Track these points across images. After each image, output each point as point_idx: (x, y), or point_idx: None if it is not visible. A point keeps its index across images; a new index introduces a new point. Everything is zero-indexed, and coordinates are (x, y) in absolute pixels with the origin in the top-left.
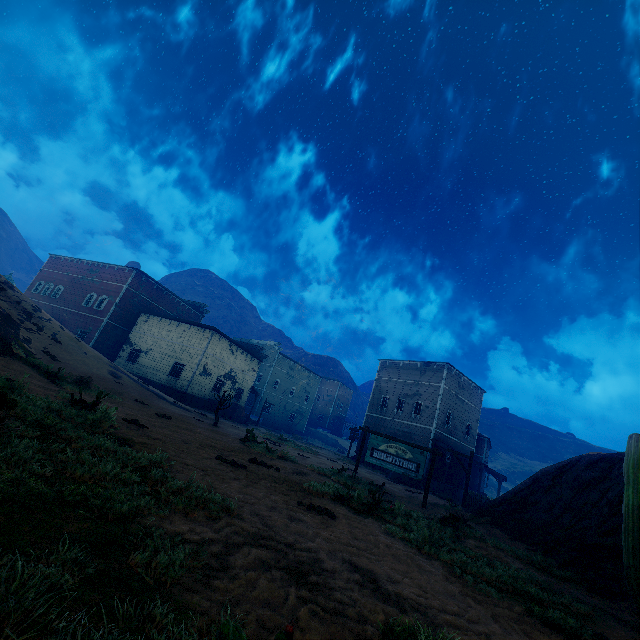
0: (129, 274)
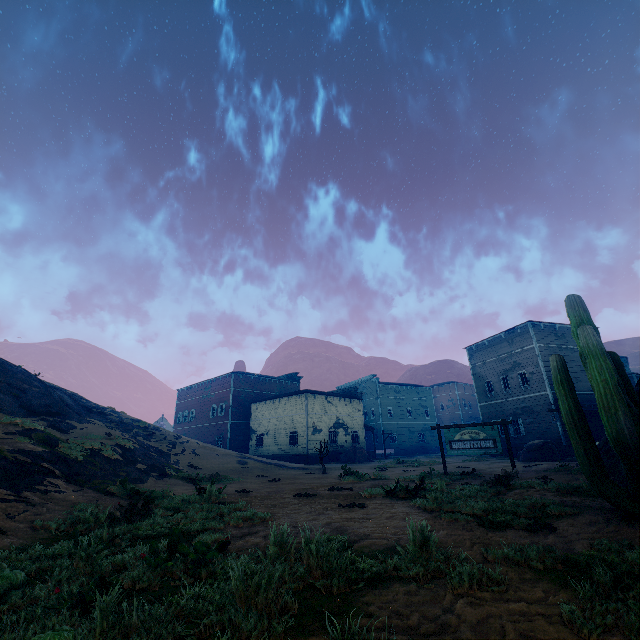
0: (230, 378)
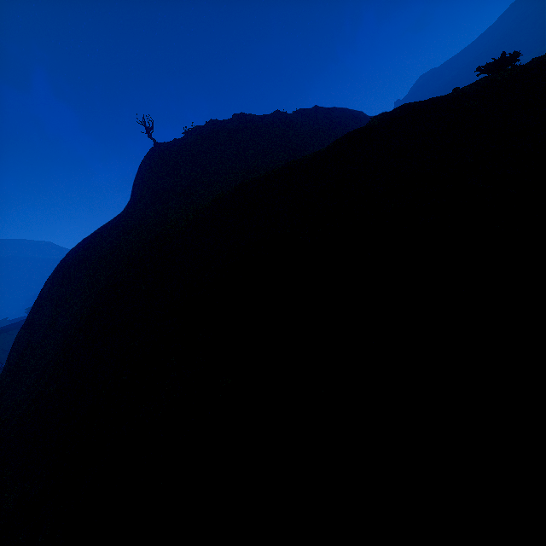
0: None
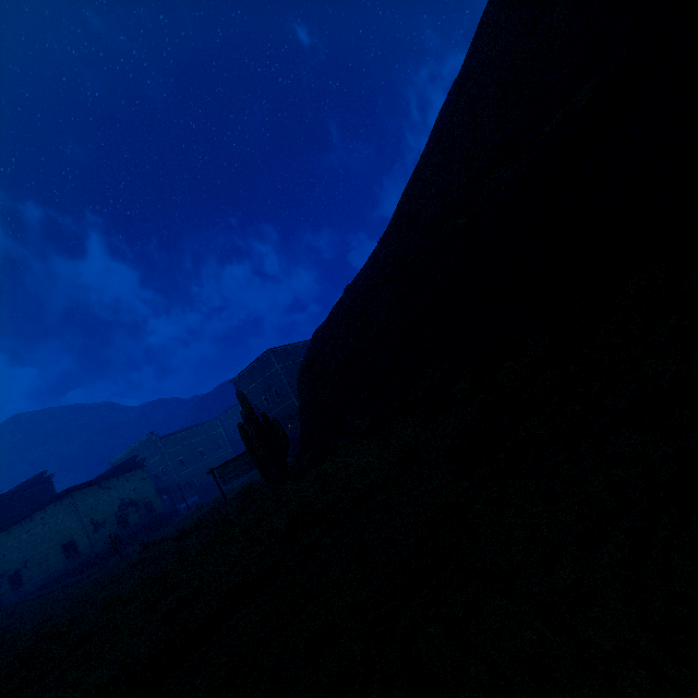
0: None
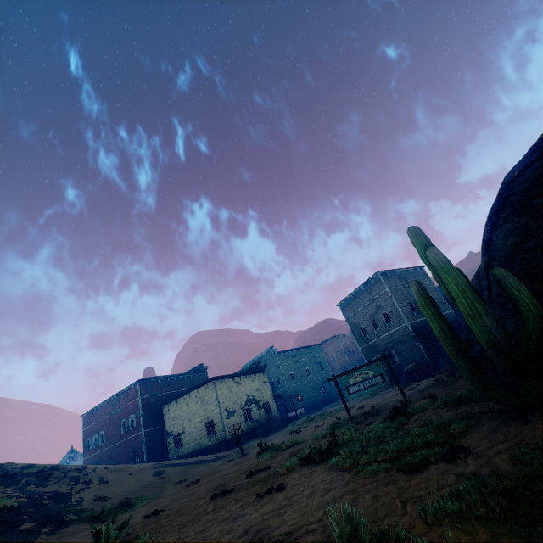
0: (136, 388)
